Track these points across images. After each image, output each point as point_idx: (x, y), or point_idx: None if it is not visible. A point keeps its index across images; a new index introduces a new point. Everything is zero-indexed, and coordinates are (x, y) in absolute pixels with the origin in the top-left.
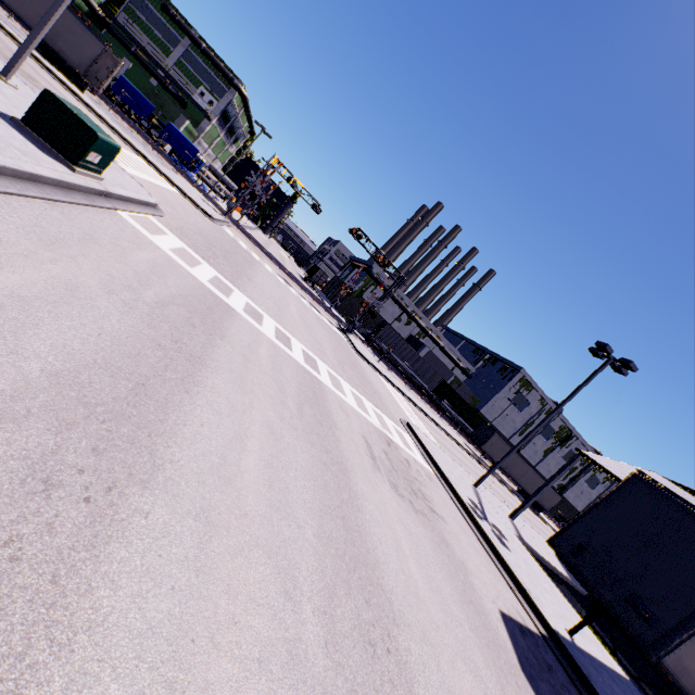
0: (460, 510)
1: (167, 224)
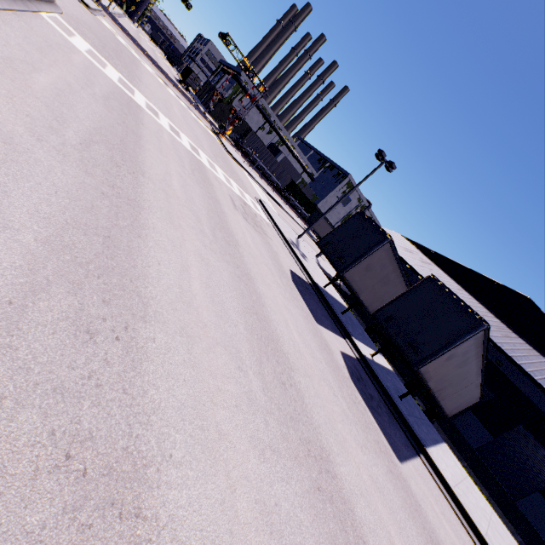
0: (283, 242)
1: (69, 22)
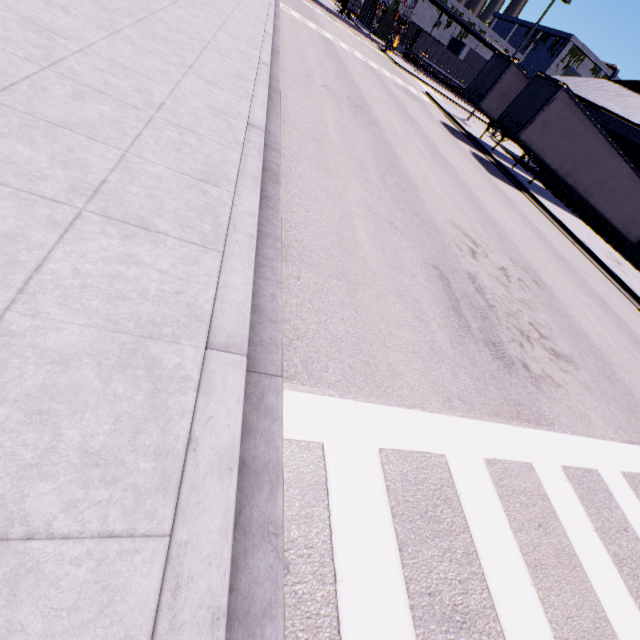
0: (444, 114)
1: (284, 4)
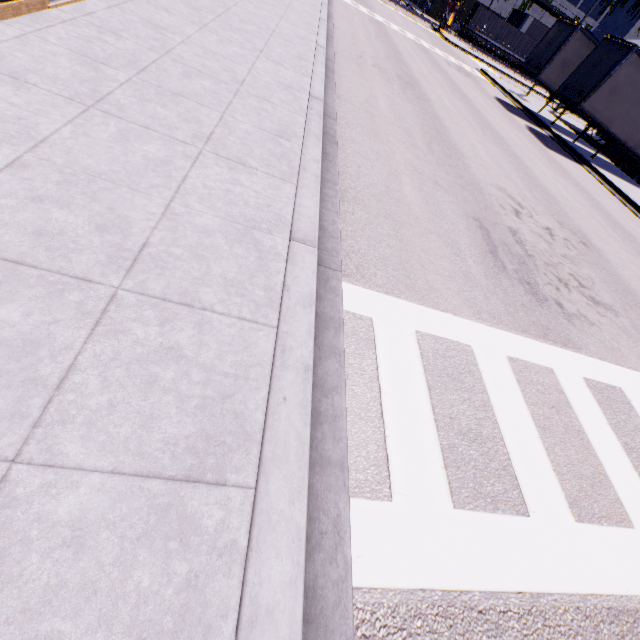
0: (499, 90)
1: None
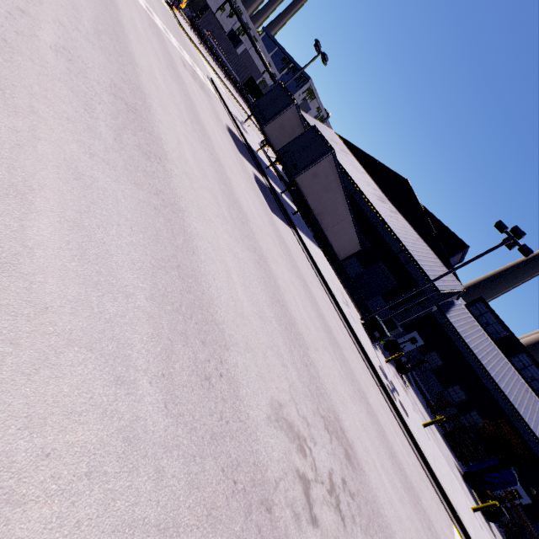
0: (228, 113)
1: None
